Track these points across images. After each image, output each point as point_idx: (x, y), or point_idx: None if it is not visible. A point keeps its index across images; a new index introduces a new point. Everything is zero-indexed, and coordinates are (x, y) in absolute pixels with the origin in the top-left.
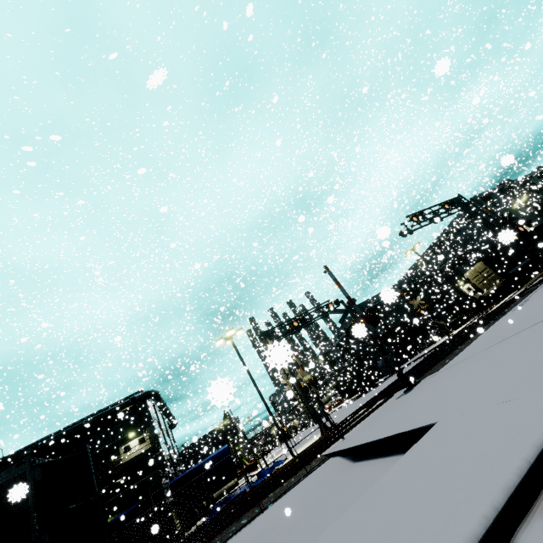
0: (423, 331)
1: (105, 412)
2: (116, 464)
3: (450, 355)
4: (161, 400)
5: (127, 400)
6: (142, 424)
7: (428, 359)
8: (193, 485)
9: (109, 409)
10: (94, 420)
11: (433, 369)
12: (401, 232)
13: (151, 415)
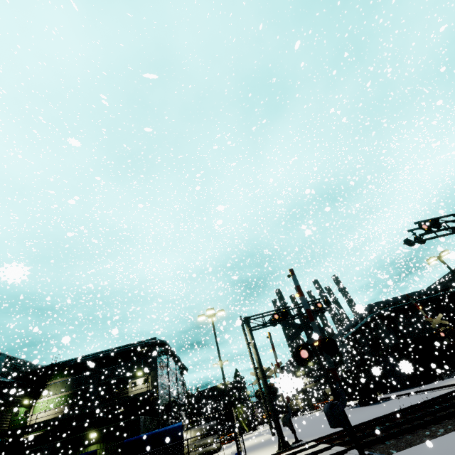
0: (454, 352)
1: (125, 349)
2: (124, 394)
3: (449, 422)
4: (170, 350)
5: (142, 343)
6: (149, 367)
7: (431, 404)
8: (142, 452)
9: (128, 346)
10: (117, 352)
11: (416, 436)
12: (407, 239)
13: (157, 361)
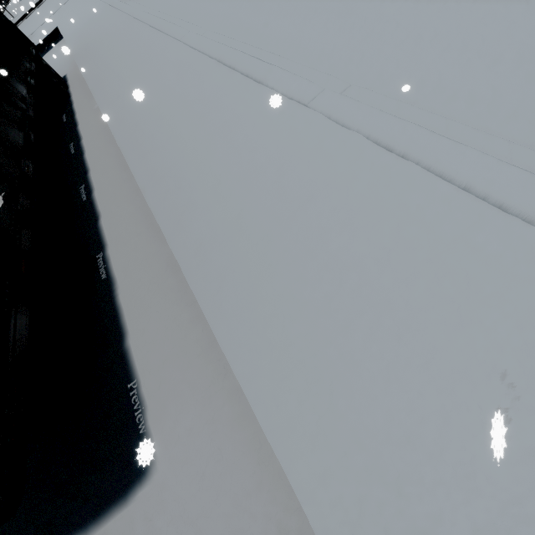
0: None
1: None
2: None
3: None
4: None
5: None
6: None
7: None
8: None
9: None
10: None
11: None
12: None
13: None
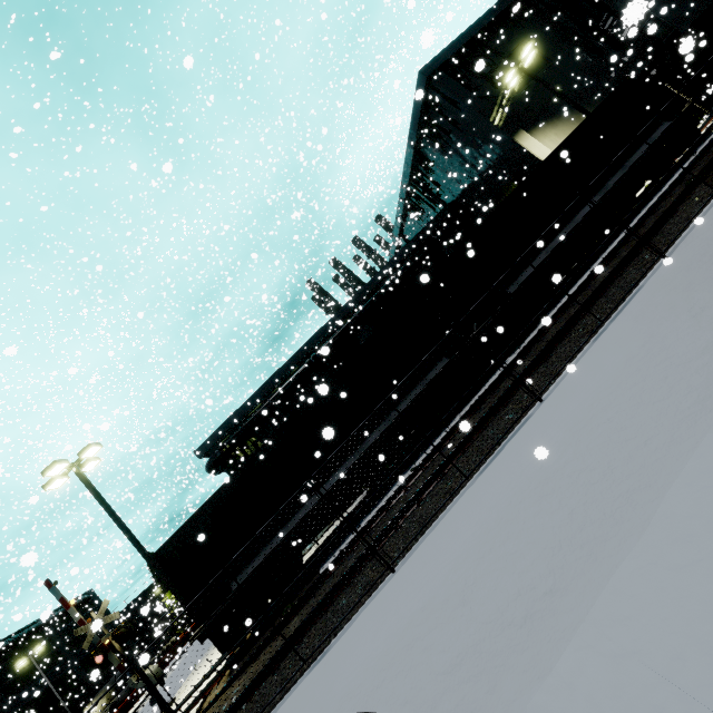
0: None
1: None
2: None
3: None
4: None
5: None
6: None
7: None
8: None
9: None
10: None
11: None
12: None
13: None
